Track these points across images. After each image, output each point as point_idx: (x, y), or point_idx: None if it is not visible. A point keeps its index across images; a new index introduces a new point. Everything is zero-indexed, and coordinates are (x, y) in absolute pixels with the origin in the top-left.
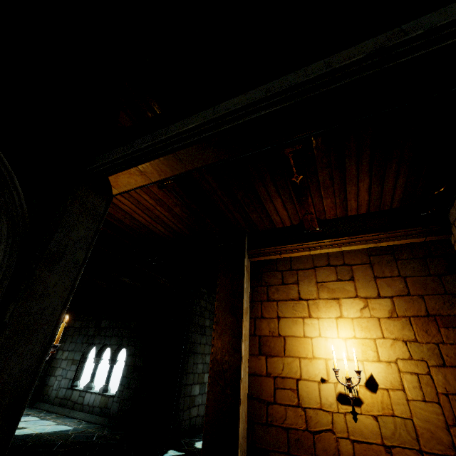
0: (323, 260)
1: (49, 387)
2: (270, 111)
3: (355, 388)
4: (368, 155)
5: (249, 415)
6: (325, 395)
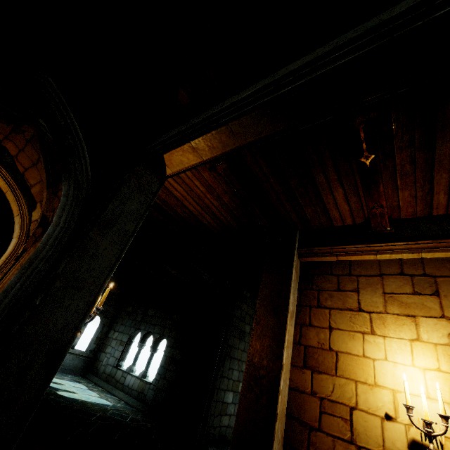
0: (393, 267)
1: (99, 362)
2: (340, 63)
3: (438, 439)
4: None
5: (285, 436)
6: (391, 438)
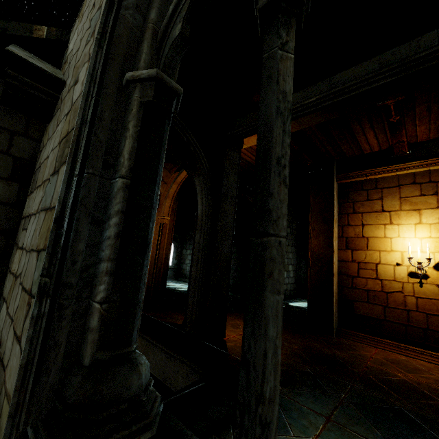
0: (408, 179)
1: (184, 270)
2: (381, 83)
3: (424, 269)
4: None
5: (338, 283)
6: (399, 273)
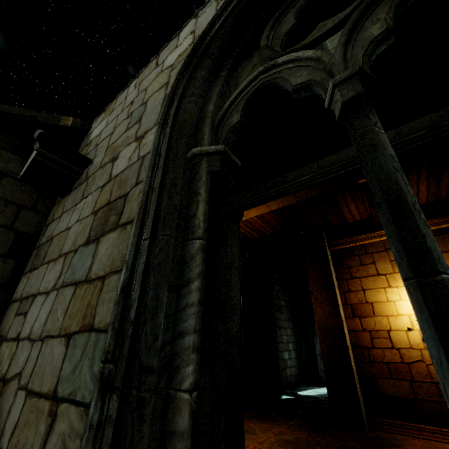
0: None
1: None
2: None
3: None
4: (426, 169)
5: (354, 357)
6: (413, 339)
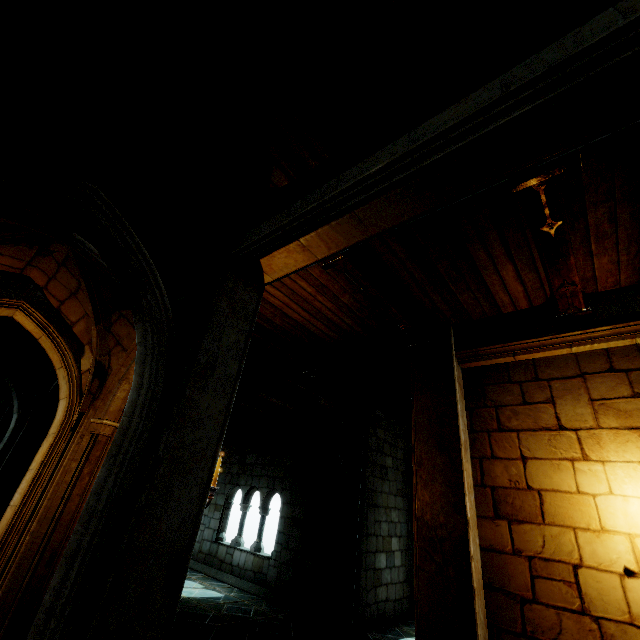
0: (598, 362)
1: None
2: (514, 116)
3: None
4: None
5: (489, 615)
6: (639, 600)
